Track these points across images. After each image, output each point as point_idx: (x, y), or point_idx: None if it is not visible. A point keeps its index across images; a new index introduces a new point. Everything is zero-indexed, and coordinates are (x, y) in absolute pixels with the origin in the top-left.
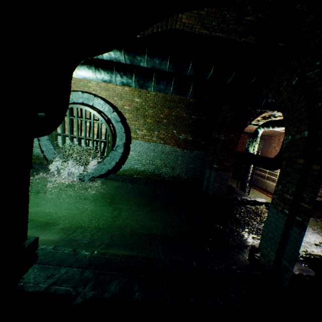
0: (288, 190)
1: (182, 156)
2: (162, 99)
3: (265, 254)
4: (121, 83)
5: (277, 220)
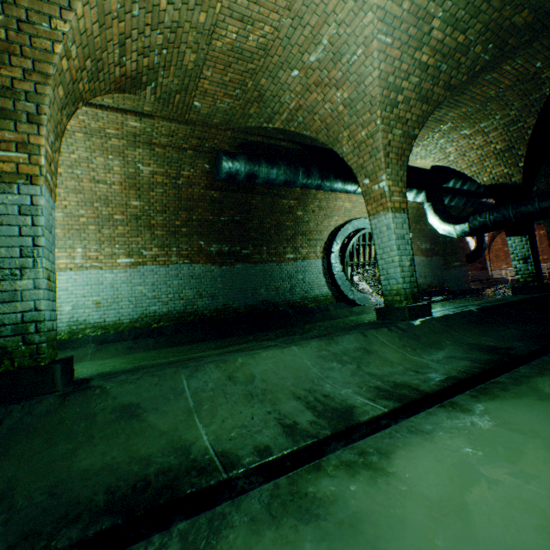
0: None
1: (427, 264)
2: (413, 216)
3: None
4: None
5: None
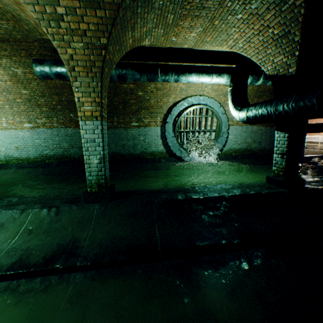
0: None
1: (265, 132)
2: (254, 92)
3: None
4: (261, 83)
5: None
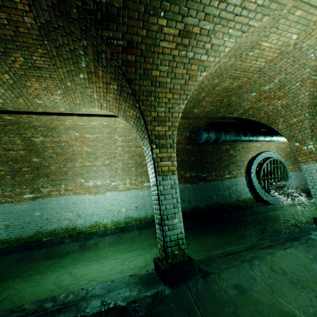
0: None
1: None
2: None
3: None
4: None
5: None
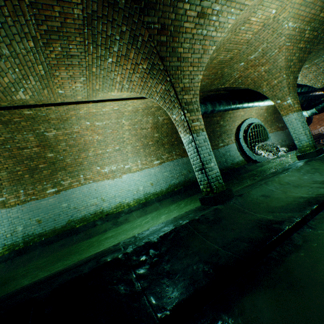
0: None
1: (284, 134)
2: (272, 111)
3: None
4: None
5: None
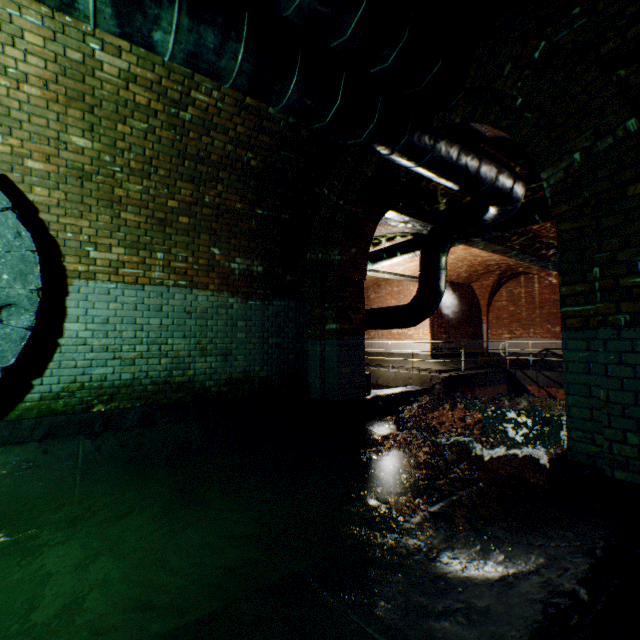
0: (632, 265)
1: (247, 317)
2: (171, 151)
3: (628, 455)
4: None
5: (629, 351)
